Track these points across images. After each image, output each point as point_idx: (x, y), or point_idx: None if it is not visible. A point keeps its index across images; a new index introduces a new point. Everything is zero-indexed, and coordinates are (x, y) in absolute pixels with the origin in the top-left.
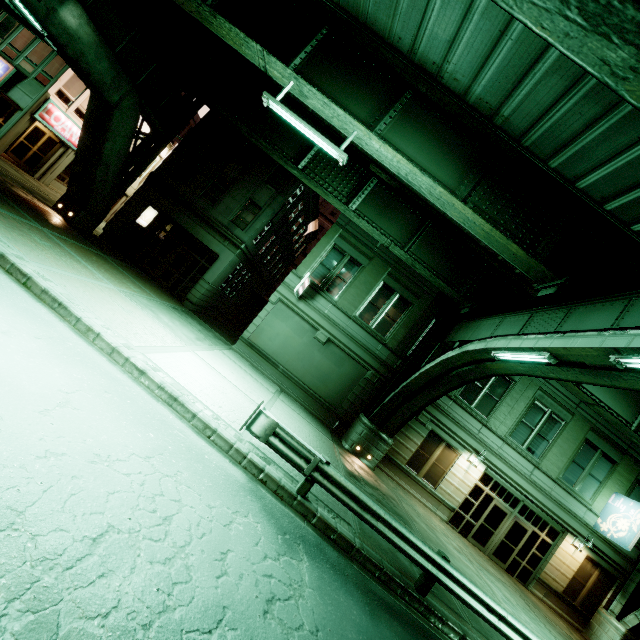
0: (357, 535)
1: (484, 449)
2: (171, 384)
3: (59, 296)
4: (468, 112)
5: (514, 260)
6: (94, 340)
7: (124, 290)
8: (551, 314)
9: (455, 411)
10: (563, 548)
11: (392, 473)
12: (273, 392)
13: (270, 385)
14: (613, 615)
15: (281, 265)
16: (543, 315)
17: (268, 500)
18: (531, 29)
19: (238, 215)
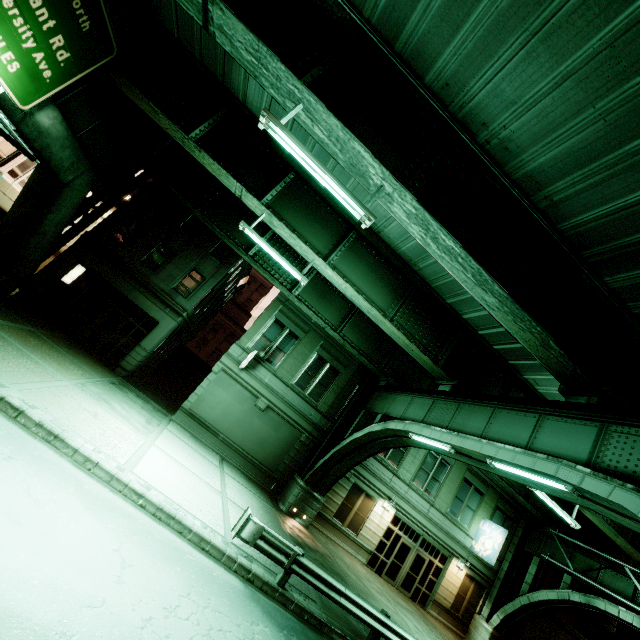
0: (322, 610)
1: (395, 495)
2: (164, 501)
3: (52, 427)
4: (395, 256)
5: (424, 363)
6: (92, 470)
7: (75, 381)
8: (447, 405)
9: (373, 464)
10: (450, 570)
11: (321, 527)
12: (218, 466)
13: (213, 457)
14: (484, 618)
15: (209, 316)
16: (442, 404)
17: (262, 600)
18: (447, 270)
19: (181, 283)
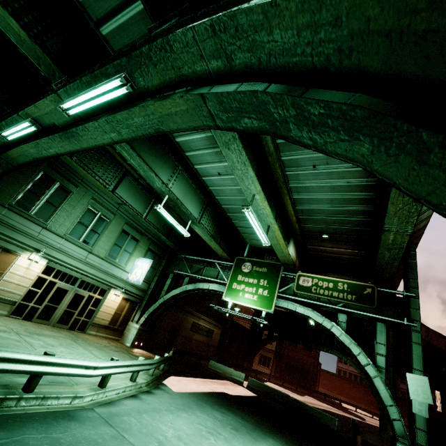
0: None
1: (45, 247)
2: None
3: None
4: None
5: (22, 45)
6: None
7: None
8: None
9: (11, 218)
10: (109, 298)
11: None
12: None
13: None
14: (135, 322)
15: None
16: None
17: None
18: None
19: None
